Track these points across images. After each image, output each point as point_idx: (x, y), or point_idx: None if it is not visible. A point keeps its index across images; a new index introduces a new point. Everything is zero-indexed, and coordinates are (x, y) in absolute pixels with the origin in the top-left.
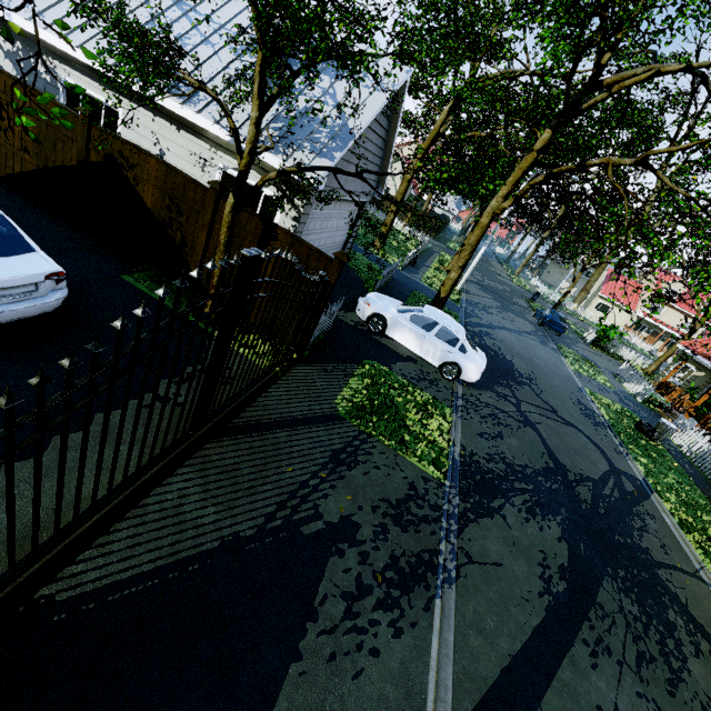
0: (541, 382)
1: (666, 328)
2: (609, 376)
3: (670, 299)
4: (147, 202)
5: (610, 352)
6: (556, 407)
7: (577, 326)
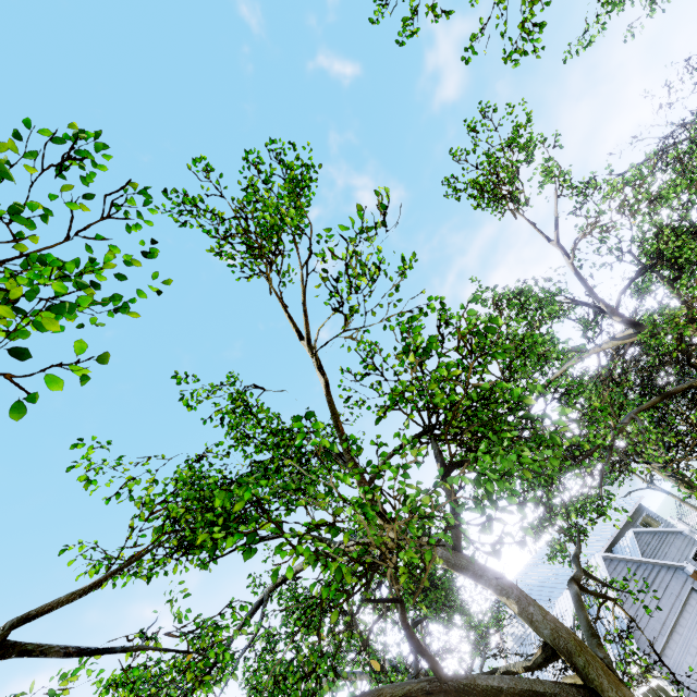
0: None
1: None
2: None
3: None
4: None
5: None
6: None
7: None
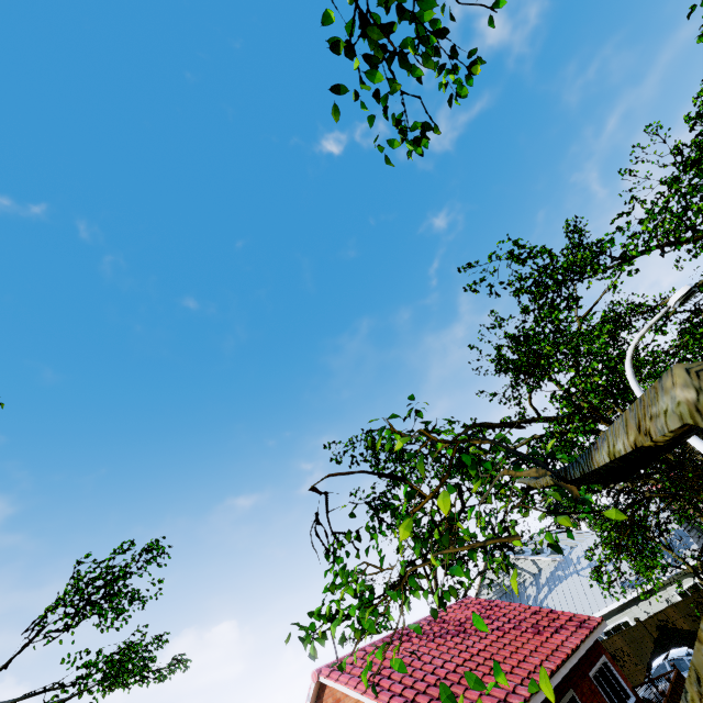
0: None
1: None
2: None
3: None
4: (686, 628)
5: None
6: None
7: None
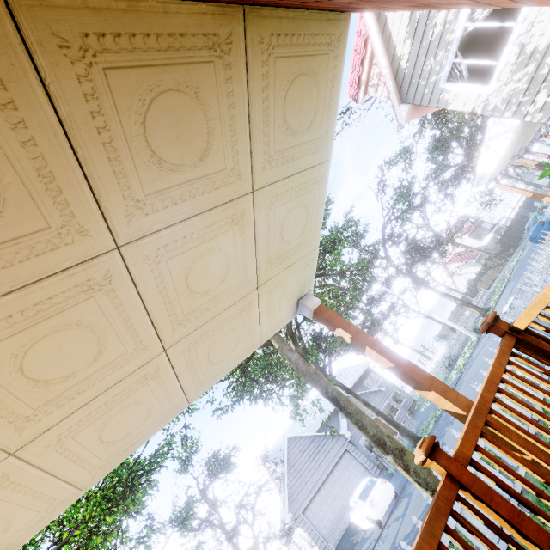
0: None
1: None
2: None
3: None
4: None
5: None
6: (448, 438)
7: None
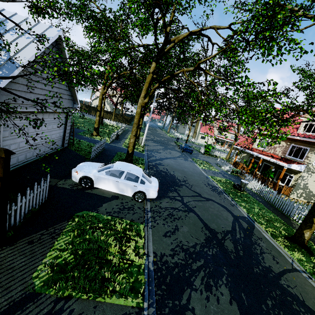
0: (190, 181)
1: (226, 139)
2: (215, 165)
3: (224, 129)
4: None
5: (212, 155)
6: (200, 192)
7: (196, 147)
